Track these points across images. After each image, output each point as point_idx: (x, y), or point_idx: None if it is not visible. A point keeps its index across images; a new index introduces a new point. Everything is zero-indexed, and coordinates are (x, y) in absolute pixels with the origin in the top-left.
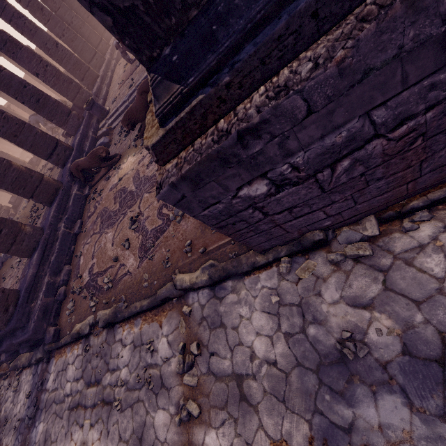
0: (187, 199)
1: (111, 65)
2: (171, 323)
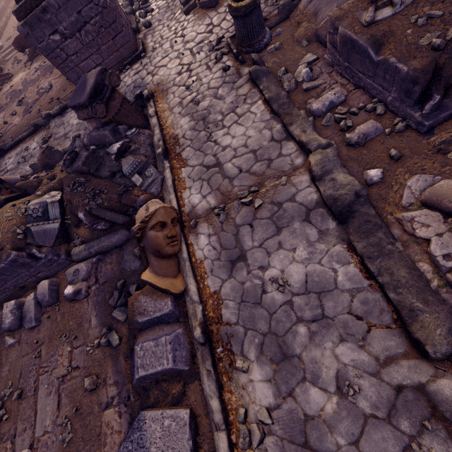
0: (30, 36)
1: (6, 12)
2: (40, 136)
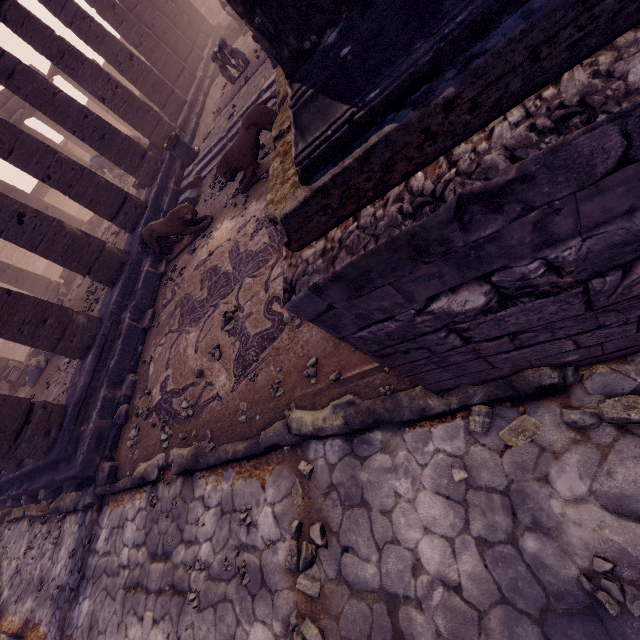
0: (335, 312)
1: (203, 86)
2: (280, 484)
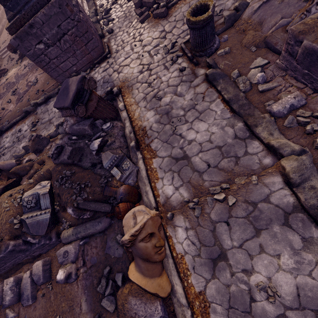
0: (20, 46)
1: (2, 21)
2: (29, 120)
